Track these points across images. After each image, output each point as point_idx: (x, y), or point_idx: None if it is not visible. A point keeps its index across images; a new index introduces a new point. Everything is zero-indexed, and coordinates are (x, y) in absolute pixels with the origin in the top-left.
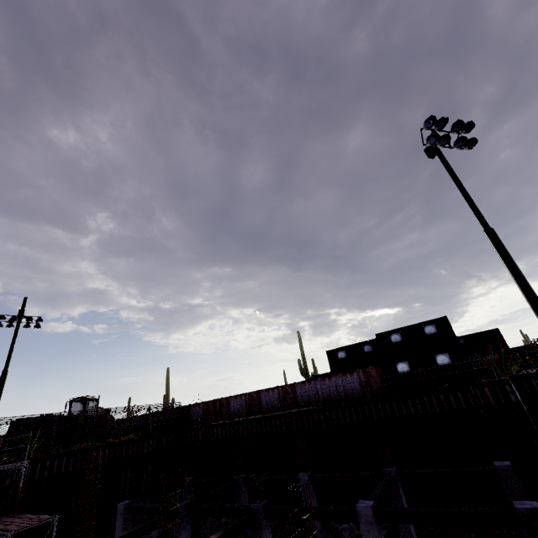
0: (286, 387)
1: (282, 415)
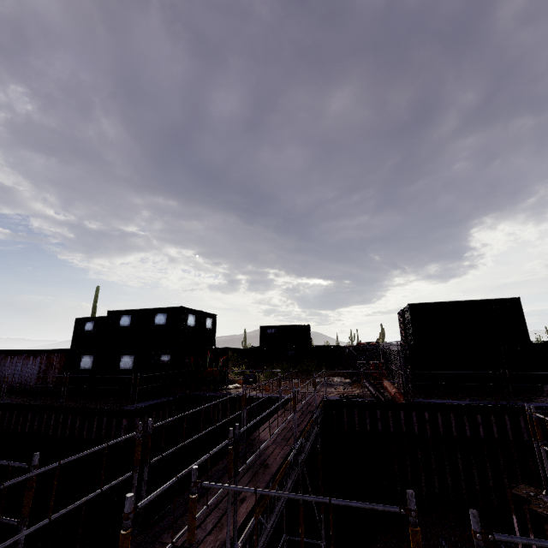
0: None
1: None
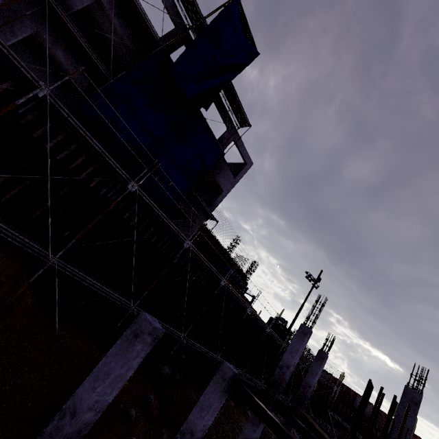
0: (419, 438)
1: None
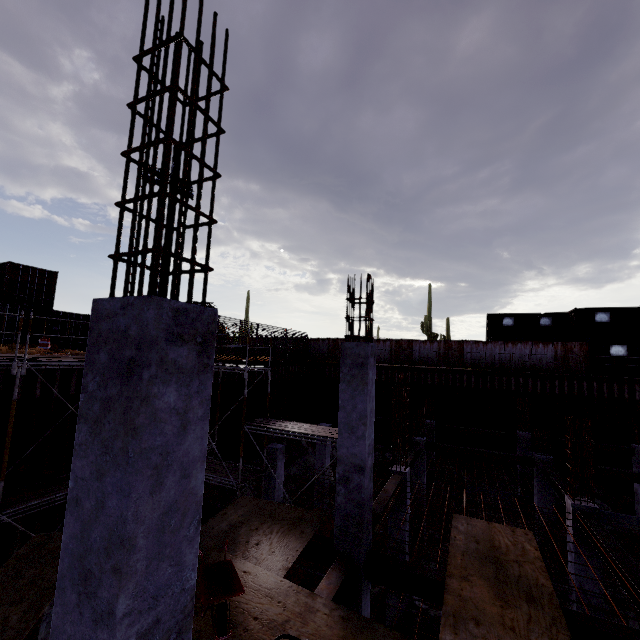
0: (451, 343)
1: (457, 371)
